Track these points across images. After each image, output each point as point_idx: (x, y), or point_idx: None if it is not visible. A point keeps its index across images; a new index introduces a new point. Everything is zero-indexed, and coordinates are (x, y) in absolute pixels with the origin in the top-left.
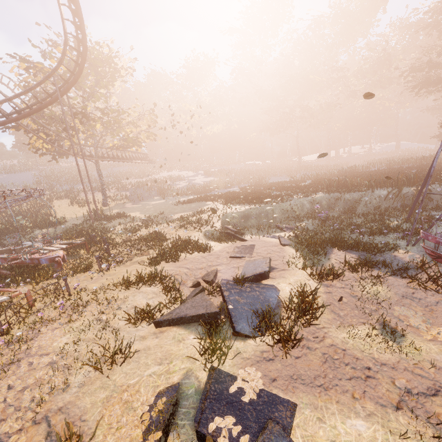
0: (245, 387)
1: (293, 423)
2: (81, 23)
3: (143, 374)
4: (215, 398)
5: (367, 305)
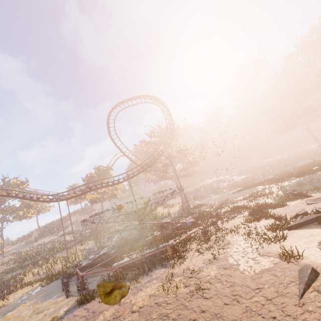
0: None
1: None
2: (171, 118)
3: (300, 242)
4: None
5: None
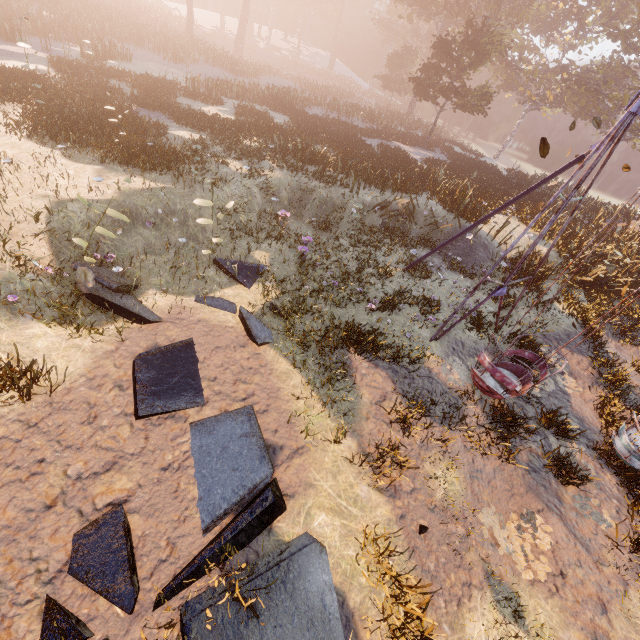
0: None
1: None
2: None
3: None
4: None
5: (453, 526)
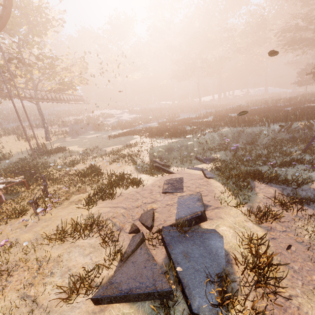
0: None
1: None
2: None
3: None
4: None
5: None
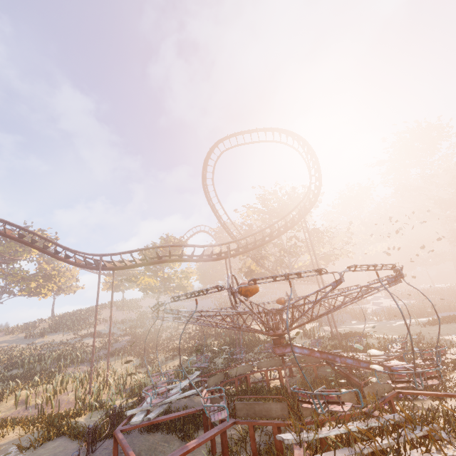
0: None
1: None
2: (318, 168)
3: None
4: None
5: None
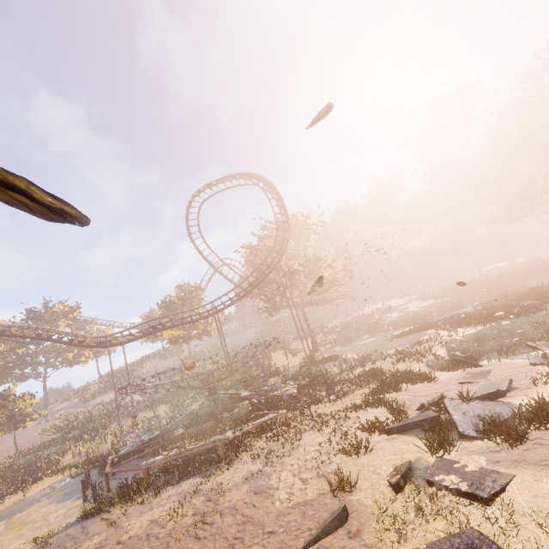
0: (468, 464)
1: (509, 481)
2: (285, 211)
3: (383, 460)
4: (441, 469)
5: None
